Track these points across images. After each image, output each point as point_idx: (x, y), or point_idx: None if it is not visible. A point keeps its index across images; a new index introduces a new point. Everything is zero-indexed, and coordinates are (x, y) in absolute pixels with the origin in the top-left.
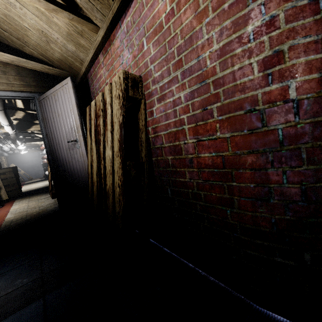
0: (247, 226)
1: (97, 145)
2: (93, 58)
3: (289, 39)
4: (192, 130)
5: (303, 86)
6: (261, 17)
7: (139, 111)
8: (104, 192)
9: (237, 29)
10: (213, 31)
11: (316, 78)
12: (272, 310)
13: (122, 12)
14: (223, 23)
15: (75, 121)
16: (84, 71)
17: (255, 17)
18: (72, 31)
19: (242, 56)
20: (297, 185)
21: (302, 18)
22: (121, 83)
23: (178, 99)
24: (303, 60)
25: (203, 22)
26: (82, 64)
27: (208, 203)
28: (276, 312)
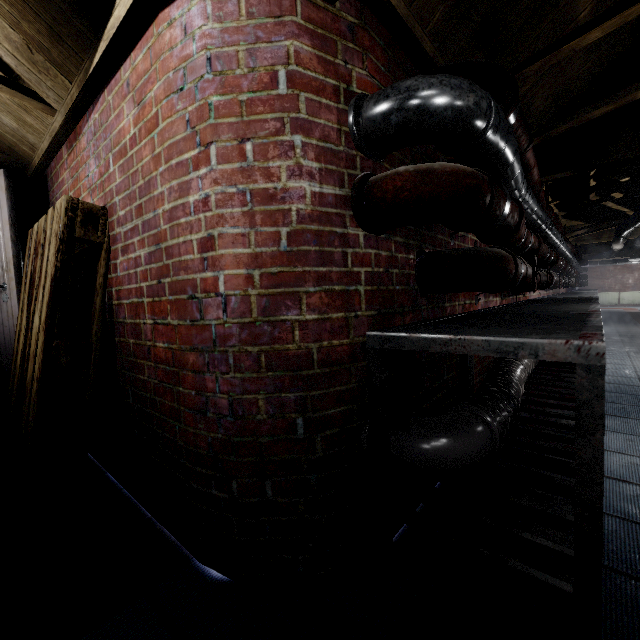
0: (190, 448)
1: (29, 304)
2: (53, 149)
3: (218, 226)
4: (150, 306)
5: (231, 281)
6: (199, 191)
7: (99, 261)
8: (24, 388)
9: (182, 195)
10: (165, 186)
11: (243, 274)
12: (210, 565)
13: (88, 103)
14: (172, 182)
15: (5, 250)
16: (38, 163)
17: (195, 189)
18: (7, 100)
19: (186, 228)
20: (226, 395)
21: (231, 206)
22: (61, 215)
23: (139, 258)
24: (231, 252)
25: (158, 170)
26: (34, 150)
27: (163, 414)
28: (213, 567)
